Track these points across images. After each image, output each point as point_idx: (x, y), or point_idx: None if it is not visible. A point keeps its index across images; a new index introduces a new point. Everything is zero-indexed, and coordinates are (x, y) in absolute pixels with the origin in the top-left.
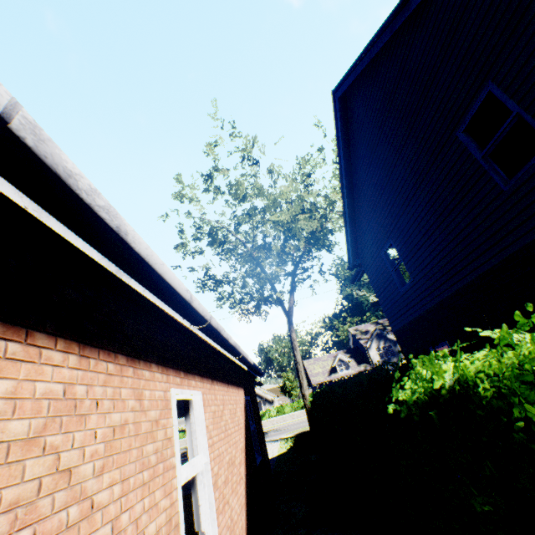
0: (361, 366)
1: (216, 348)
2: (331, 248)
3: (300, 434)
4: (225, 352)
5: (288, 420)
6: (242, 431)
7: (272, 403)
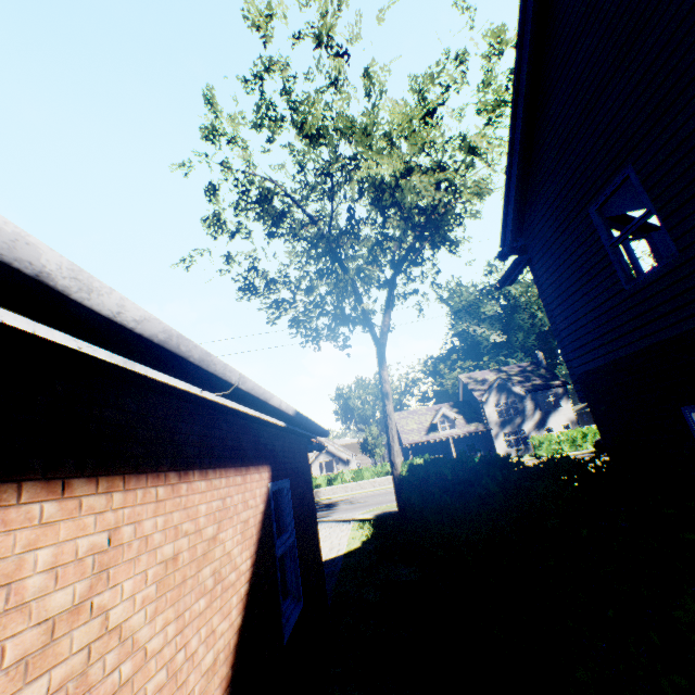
0: (471, 426)
1: (33, 333)
2: (456, 245)
3: (383, 516)
4: (151, 370)
5: (367, 488)
6: (236, 591)
7: (348, 463)
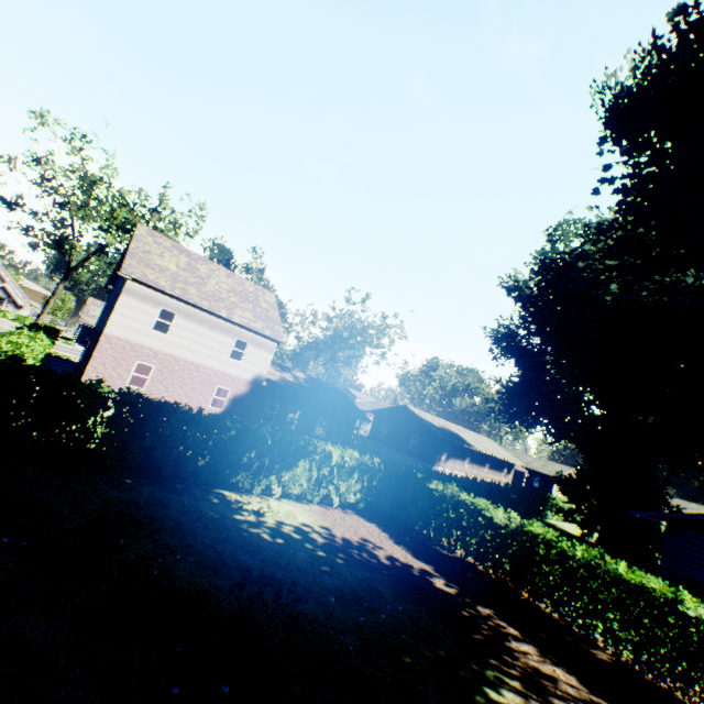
0: None
1: None
2: None
3: None
4: None
5: None
6: None
7: (21, 309)
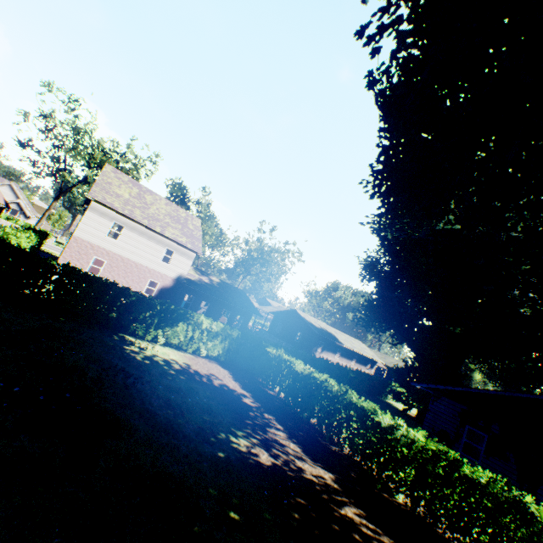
0: None
1: None
2: None
3: None
4: None
5: None
6: None
7: (29, 219)
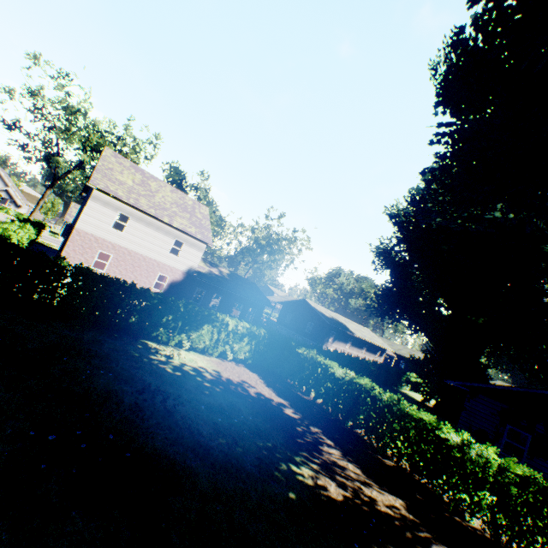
0: None
1: None
2: None
3: None
4: None
5: None
6: None
7: (20, 208)
